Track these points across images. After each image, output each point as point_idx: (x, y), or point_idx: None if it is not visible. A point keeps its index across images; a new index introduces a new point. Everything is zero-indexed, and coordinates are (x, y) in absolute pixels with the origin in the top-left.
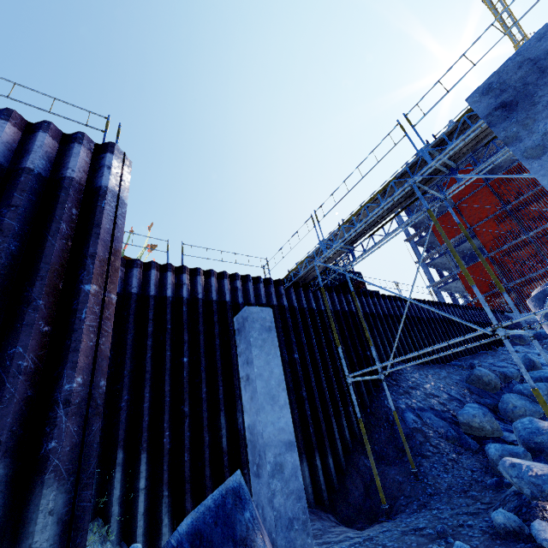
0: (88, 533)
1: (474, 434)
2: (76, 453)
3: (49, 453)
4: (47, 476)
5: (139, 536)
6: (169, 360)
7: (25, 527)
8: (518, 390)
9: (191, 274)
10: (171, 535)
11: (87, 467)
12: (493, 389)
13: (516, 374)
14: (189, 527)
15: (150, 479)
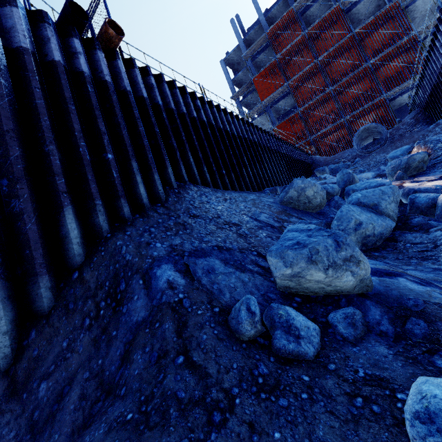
0: None
1: (303, 293)
2: None
3: None
4: None
5: None
6: None
7: None
8: (356, 199)
9: None
10: None
11: None
12: (317, 206)
13: (338, 189)
14: None
15: None
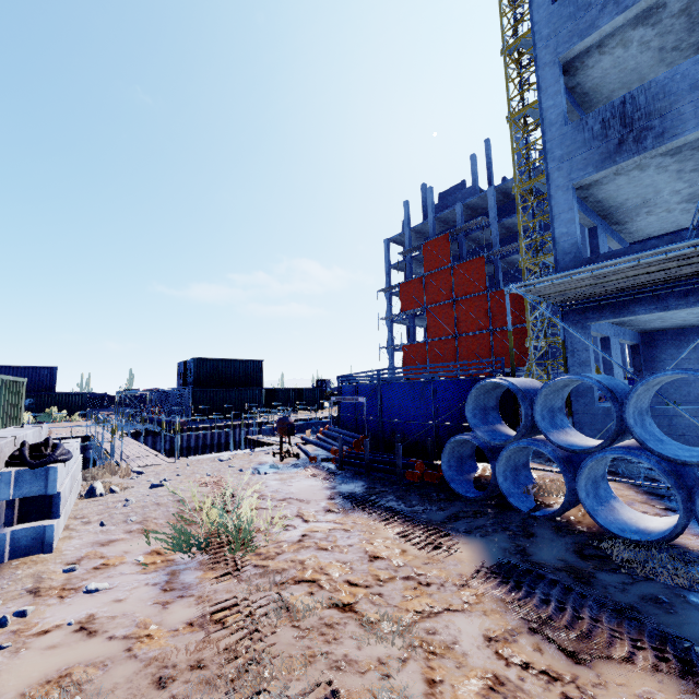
0: None
1: None
2: None
3: None
4: None
5: None
6: None
7: None
8: None
9: None
10: None
11: None
12: None
13: None
14: None
15: None
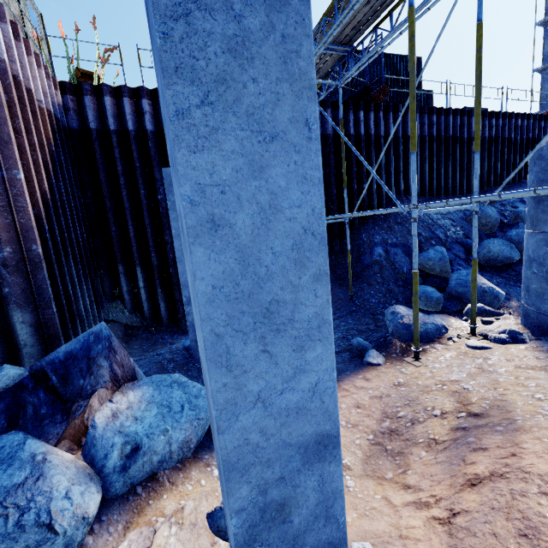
0: (112, 308)
1: (427, 272)
2: (29, 293)
3: (7, 294)
4: (12, 306)
5: (145, 311)
6: (144, 197)
7: (13, 327)
8: (509, 235)
9: (152, 97)
10: (50, 354)
11: (43, 299)
12: (487, 230)
13: None
14: (67, 349)
15: (147, 282)
